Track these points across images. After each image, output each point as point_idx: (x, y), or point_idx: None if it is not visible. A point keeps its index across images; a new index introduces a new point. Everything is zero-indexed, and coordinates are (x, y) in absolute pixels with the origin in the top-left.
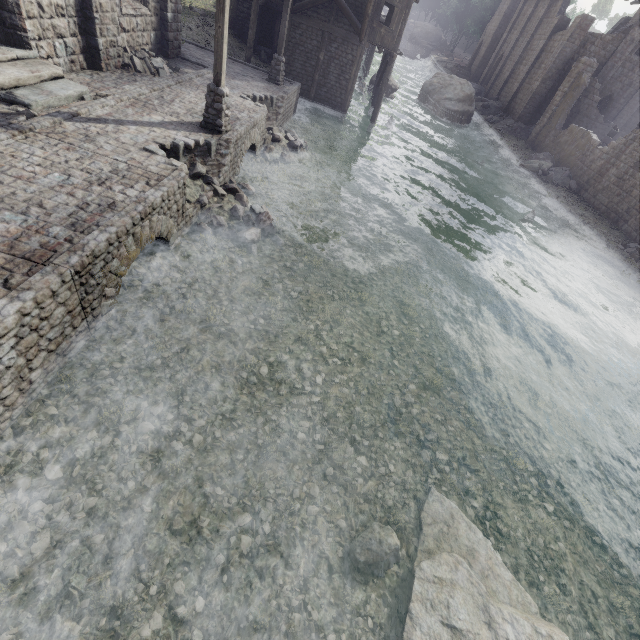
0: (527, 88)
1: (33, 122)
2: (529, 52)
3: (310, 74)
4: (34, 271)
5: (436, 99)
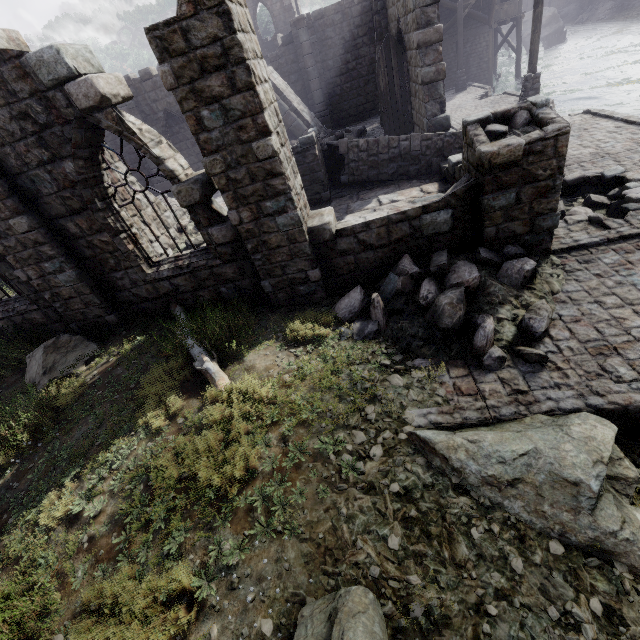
0: None
1: None
2: None
3: (454, 79)
4: None
5: None
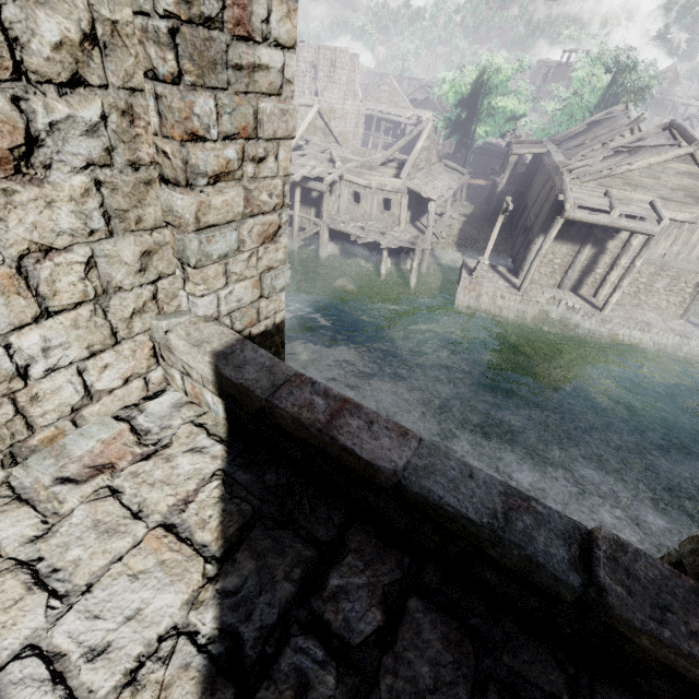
0: None
1: None
2: None
3: None
4: None
5: None
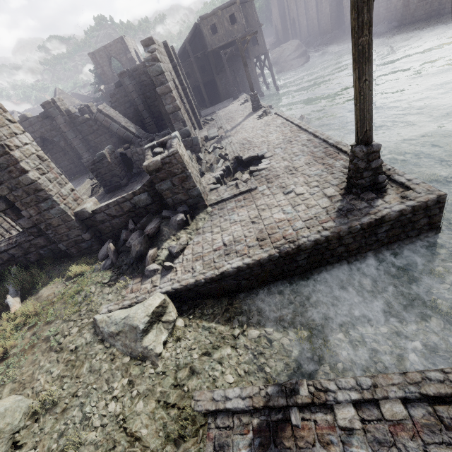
0: (323, 16)
1: (228, 134)
2: (308, 4)
3: (237, 90)
4: (299, 130)
5: (283, 61)
